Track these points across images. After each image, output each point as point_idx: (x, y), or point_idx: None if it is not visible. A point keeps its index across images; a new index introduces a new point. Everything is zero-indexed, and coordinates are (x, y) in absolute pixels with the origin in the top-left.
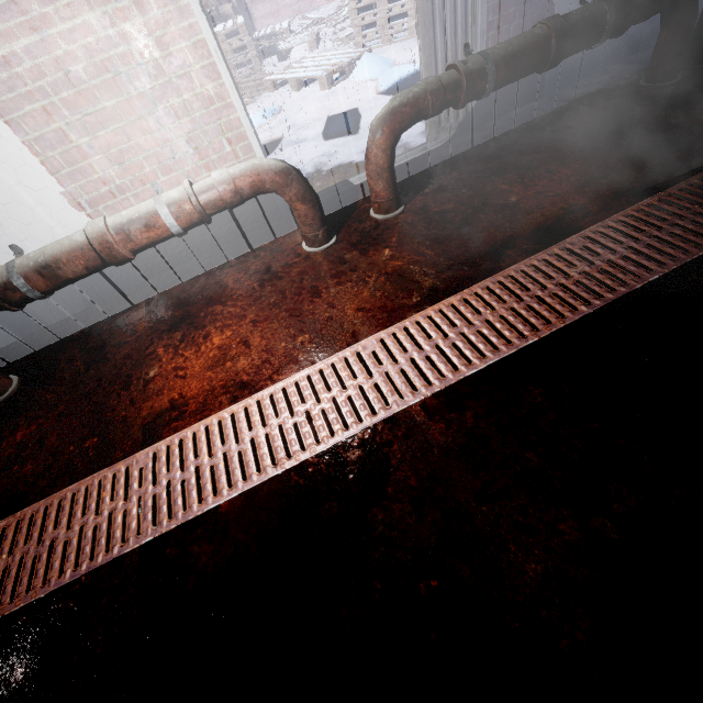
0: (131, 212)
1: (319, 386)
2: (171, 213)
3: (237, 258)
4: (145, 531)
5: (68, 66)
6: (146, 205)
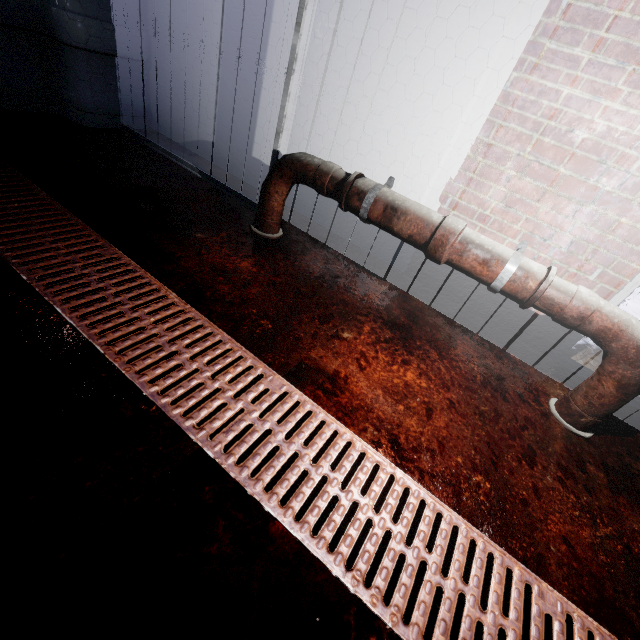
0: (488, 241)
1: (459, 555)
2: (514, 273)
3: (482, 338)
4: (216, 441)
5: (578, 128)
6: (504, 249)
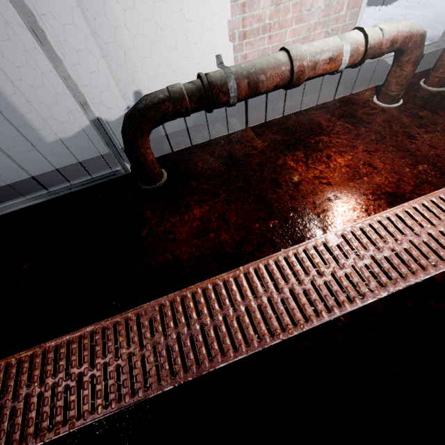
0: (321, 44)
1: None
2: (349, 51)
3: (316, 104)
4: (376, 289)
5: None
6: (333, 41)
